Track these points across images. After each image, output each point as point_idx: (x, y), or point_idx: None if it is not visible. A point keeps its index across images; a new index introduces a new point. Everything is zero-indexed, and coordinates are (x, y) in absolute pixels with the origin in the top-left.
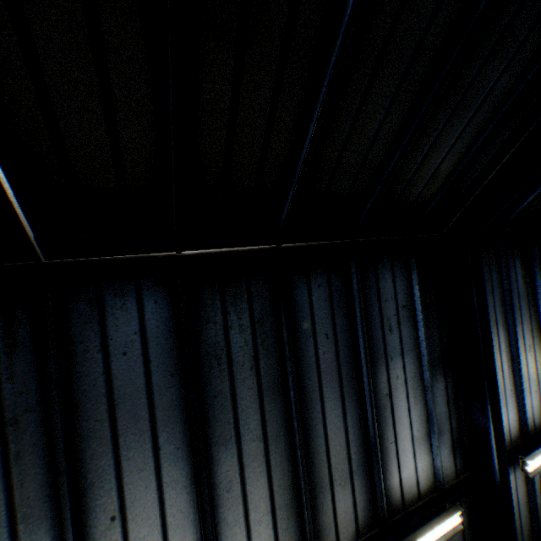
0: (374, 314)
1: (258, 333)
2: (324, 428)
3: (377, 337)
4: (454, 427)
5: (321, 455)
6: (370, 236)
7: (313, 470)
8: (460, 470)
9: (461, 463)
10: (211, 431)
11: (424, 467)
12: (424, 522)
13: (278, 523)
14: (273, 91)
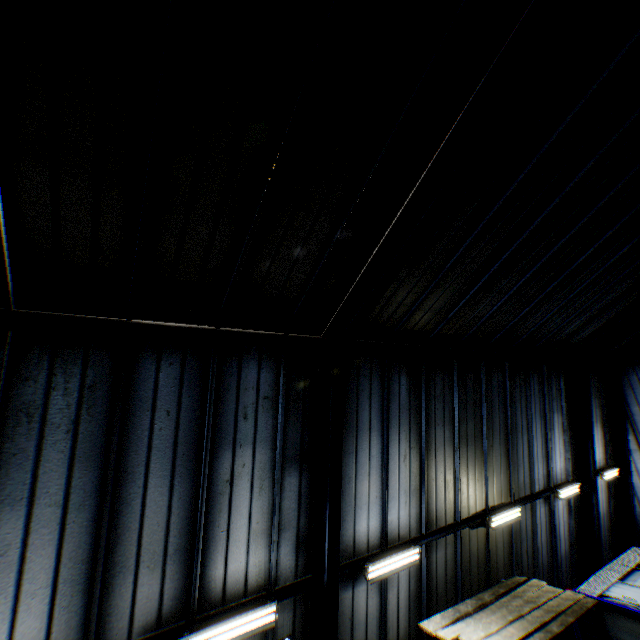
0: (229, 399)
1: (86, 398)
2: (142, 504)
3: (228, 423)
4: (303, 525)
5: (132, 532)
6: (238, 327)
7: (118, 547)
8: (302, 571)
9: (305, 564)
10: (1, 489)
11: (258, 562)
12: (233, 616)
13: (58, 599)
14: (95, 198)
